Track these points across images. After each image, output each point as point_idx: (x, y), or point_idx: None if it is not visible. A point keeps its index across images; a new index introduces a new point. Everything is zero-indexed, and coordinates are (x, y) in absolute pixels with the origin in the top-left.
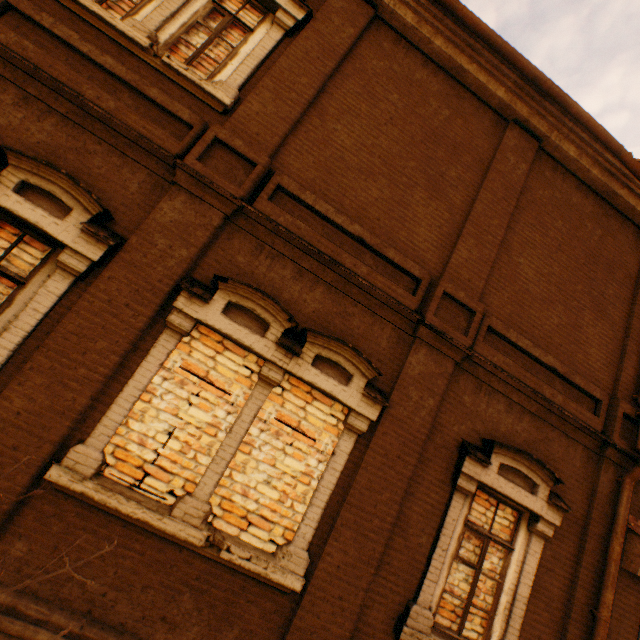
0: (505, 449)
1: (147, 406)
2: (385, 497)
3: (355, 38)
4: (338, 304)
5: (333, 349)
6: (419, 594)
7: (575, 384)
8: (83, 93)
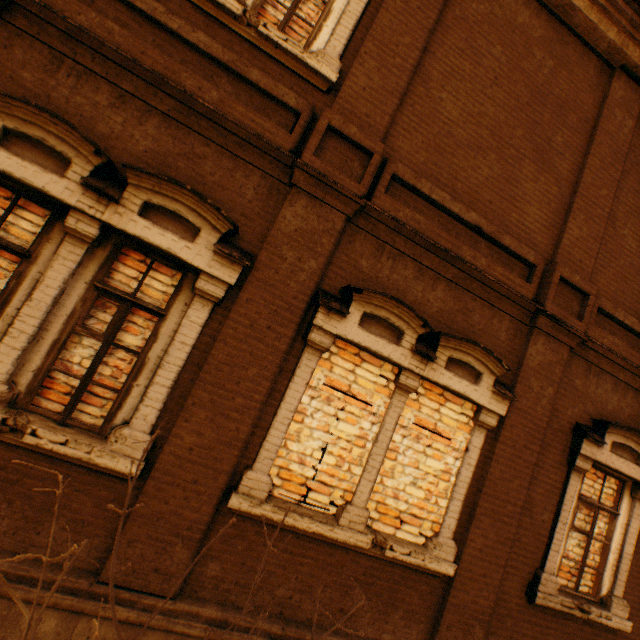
0: (617, 428)
1: (299, 426)
2: (515, 484)
3: None
4: (458, 300)
5: (463, 350)
6: (545, 563)
7: None
8: (182, 84)
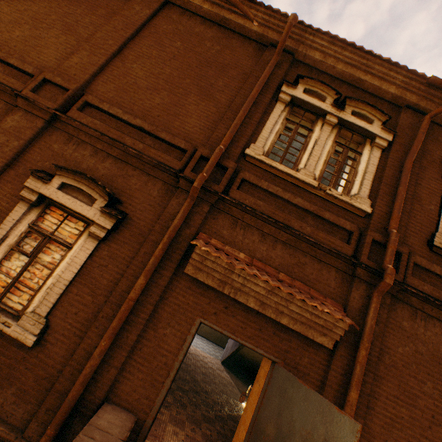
0: (66, 172)
1: None
2: None
3: None
4: None
5: None
6: None
7: (164, 139)
8: None
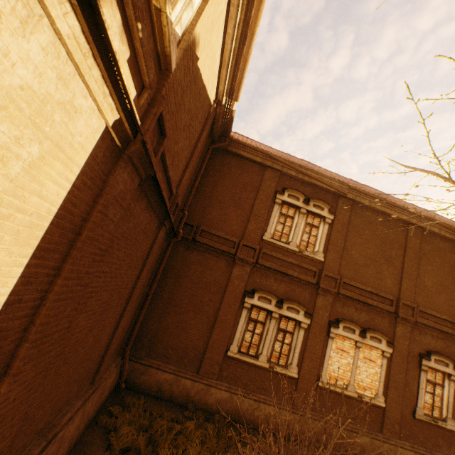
0: (434, 354)
1: (330, 361)
2: (400, 376)
3: (349, 216)
4: (369, 316)
5: (374, 333)
6: (417, 404)
7: (454, 323)
8: (288, 273)
